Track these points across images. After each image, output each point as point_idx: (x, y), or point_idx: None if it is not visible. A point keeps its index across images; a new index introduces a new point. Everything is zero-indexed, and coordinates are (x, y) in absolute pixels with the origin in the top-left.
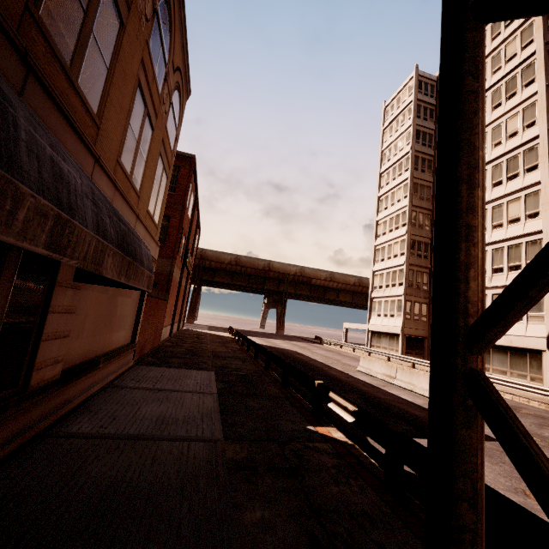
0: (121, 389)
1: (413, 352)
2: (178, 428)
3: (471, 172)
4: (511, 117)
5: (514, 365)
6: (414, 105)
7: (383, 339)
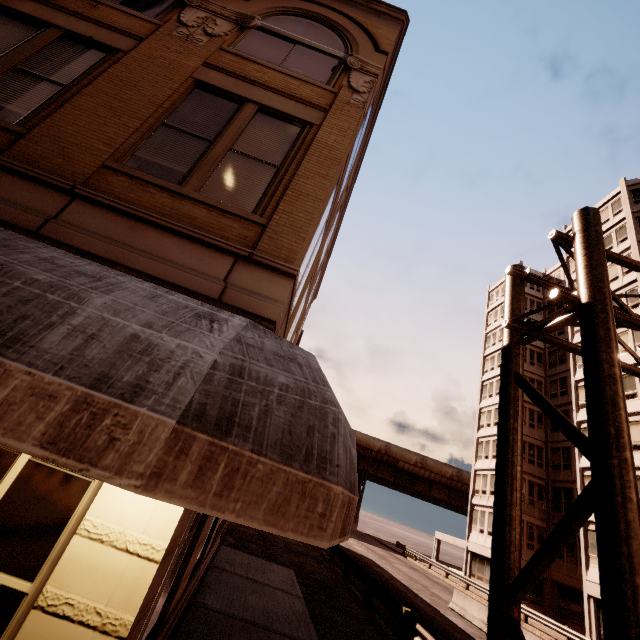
0: (223, 571)
1: (529, 598)
2: (283, 625)
3: (512, 480)
4: (621, 333)
5: None
6: None
7: (487, 567)
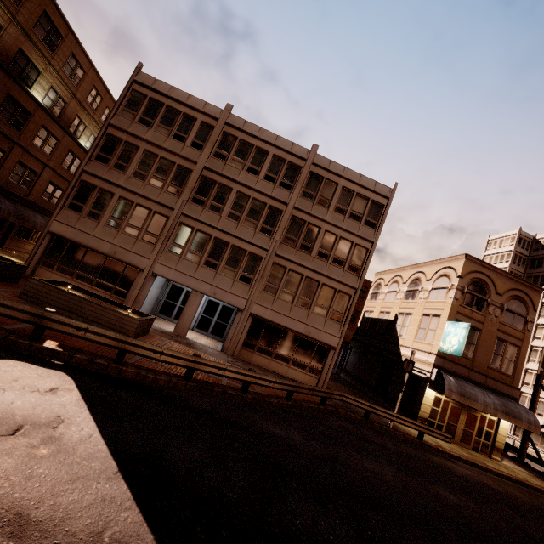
0: None
1: None
2: None
3: (534, 410)
4: None
5: (543, 442)
6: (513, 254)
7: None
